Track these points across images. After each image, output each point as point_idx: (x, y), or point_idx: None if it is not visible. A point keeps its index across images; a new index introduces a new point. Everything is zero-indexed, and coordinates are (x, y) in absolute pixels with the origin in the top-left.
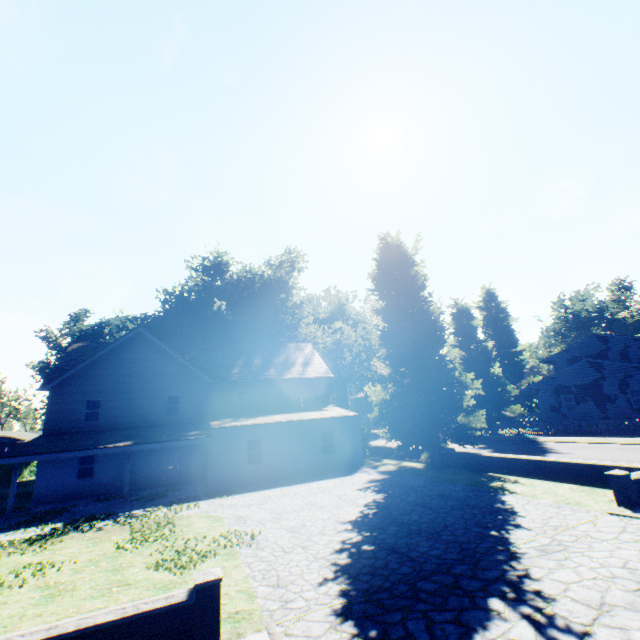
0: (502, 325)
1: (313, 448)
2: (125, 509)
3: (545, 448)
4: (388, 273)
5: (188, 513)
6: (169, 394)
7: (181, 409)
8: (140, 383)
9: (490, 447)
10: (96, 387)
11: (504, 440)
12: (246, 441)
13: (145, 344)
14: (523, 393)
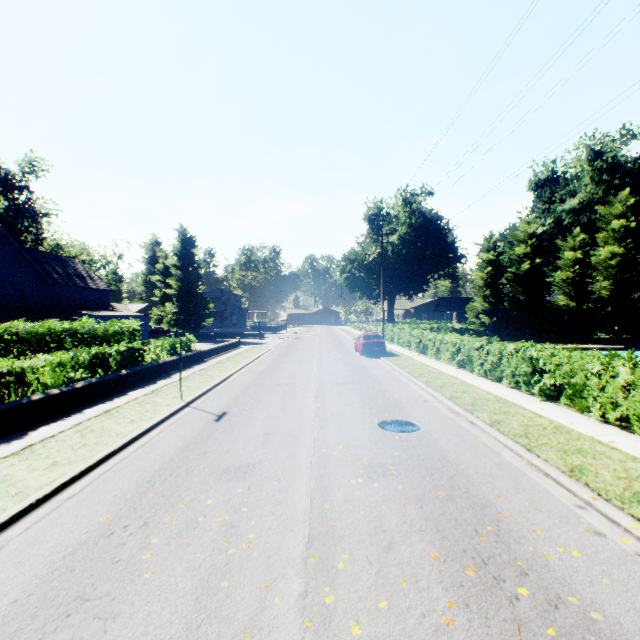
0: None
1: None
2: None
3: None
4: (185, 248)
5: None
6: (22, 288)
7: (30, 300)
8: (1, 275)
9: None
10: None
11: None
12: None
13: (1, 242)
14: None
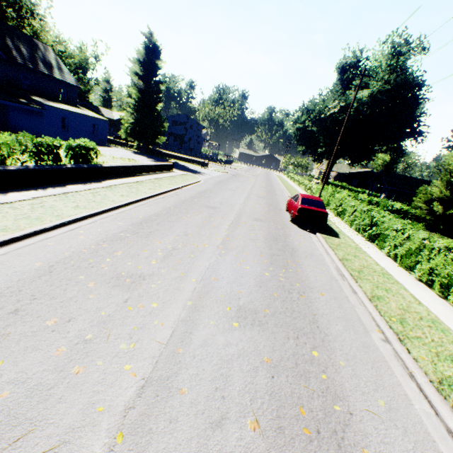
0: None
1: (90, 131)
2: None
3: None
4: (149, 57)
5: None
6: None
7: None
8: None
9: None
10: None
11: None
12: (62, 118)
13: None
14: None
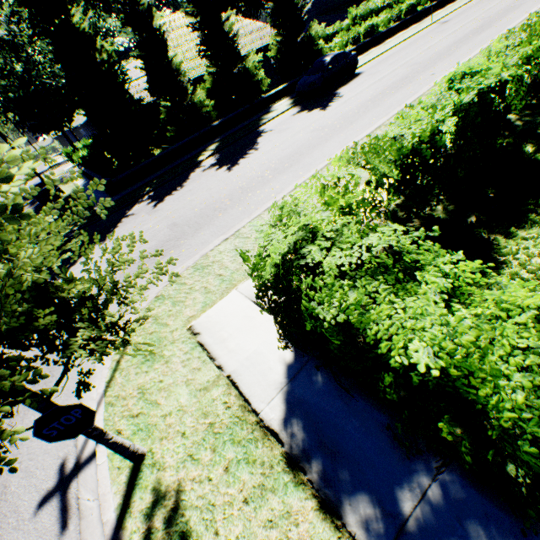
0: None
1: None
2: None
3: None
4: None
5: None
6: None
7: None
8: None
9: None
10: None
11: None
12: None
13: None
14: None
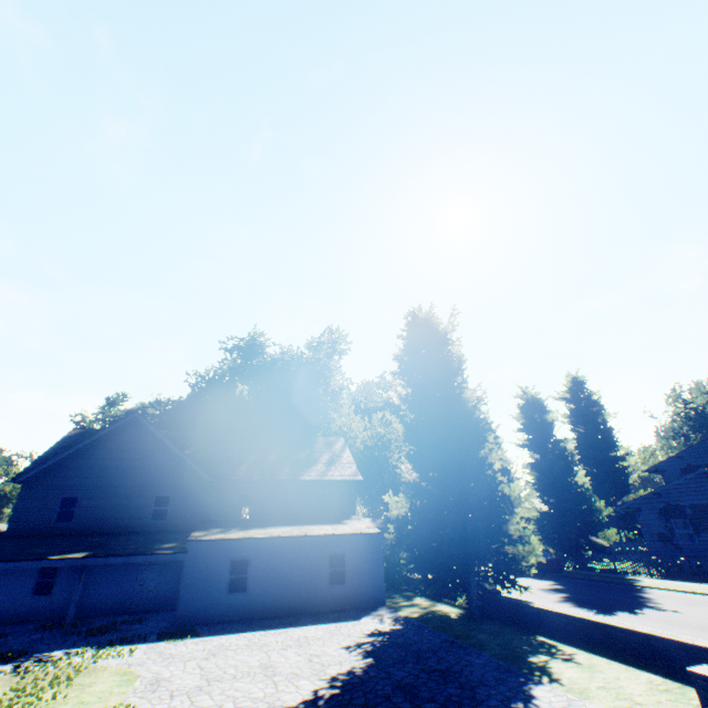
0: (595, 421)
1: (317, 575)
2: (50, 647)
3: (643, 598)
4: (417, 353)
5: (108, 663)
6: (158, 493)
7: (170, 512)
8: (127, 478)
9: (567, 590)
10: (76, 481)
11: (592, 579)
12: (229, 560)
13: (140, 432)
14: (630, 511)
